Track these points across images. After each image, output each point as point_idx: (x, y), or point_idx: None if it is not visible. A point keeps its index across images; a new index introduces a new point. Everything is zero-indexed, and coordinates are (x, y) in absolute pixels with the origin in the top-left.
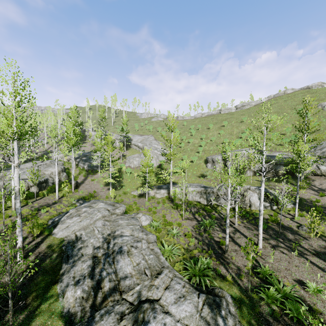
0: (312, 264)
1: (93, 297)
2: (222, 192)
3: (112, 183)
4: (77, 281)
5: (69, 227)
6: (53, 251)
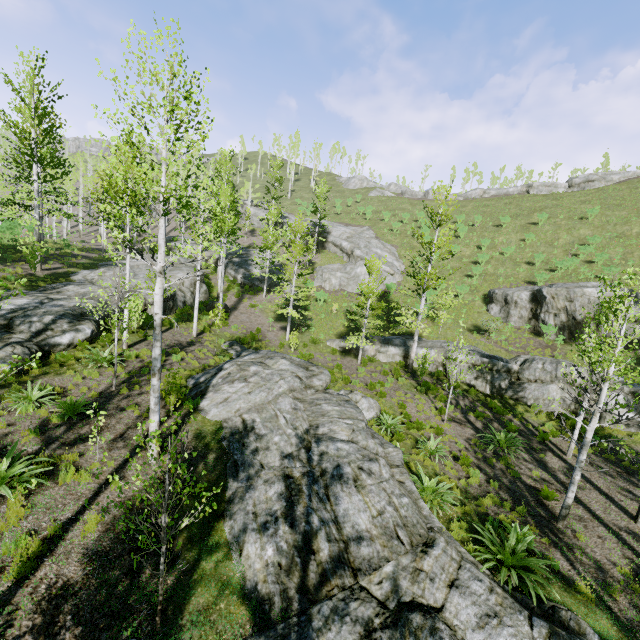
0: None
1: (301, 569)
2: (532, 376)
3: (291, 317)
4: (262, 525)
5: (229, 401)
6: (206, 447)
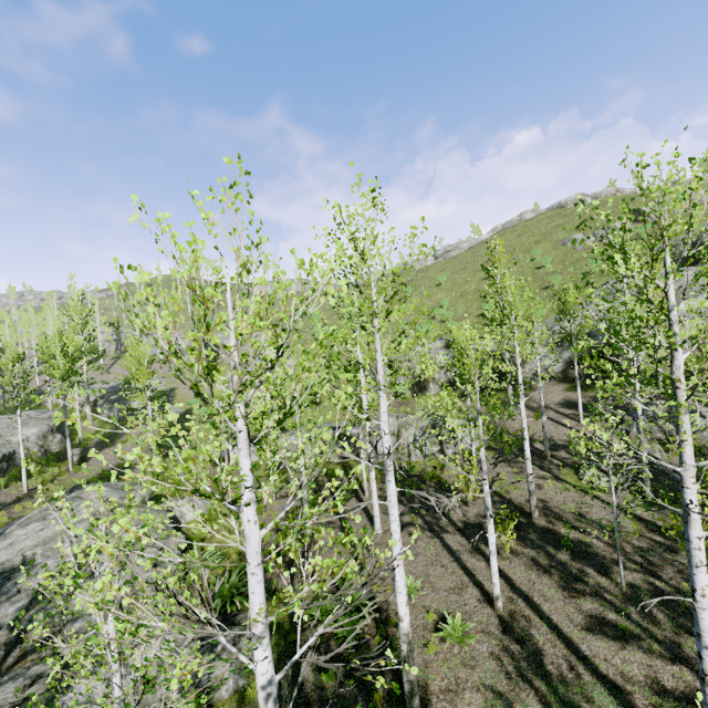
0: (444, 547)
1: (2, 658)
2: None
3: None
4: None
5: (15, 544)
6: None
